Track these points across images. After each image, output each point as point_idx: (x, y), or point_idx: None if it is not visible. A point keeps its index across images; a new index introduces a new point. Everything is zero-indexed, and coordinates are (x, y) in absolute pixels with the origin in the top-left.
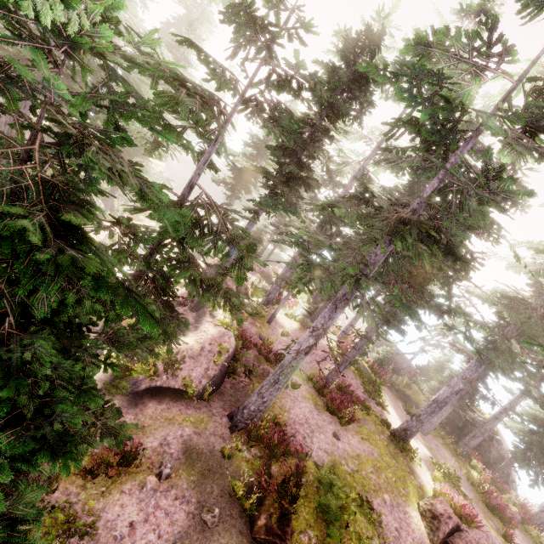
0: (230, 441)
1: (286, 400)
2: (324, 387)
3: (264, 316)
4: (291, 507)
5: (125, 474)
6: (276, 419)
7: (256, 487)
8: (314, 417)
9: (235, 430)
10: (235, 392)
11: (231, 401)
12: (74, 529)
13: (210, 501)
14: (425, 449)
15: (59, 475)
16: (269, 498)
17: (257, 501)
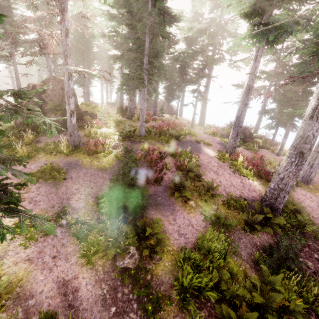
0: None
1: None
2: None
3: None
4: None
5: None
6: None
7: None
8: None
9: None
10: None
11: None
12: None
13: None
14: None
15: None
16: None
17: None
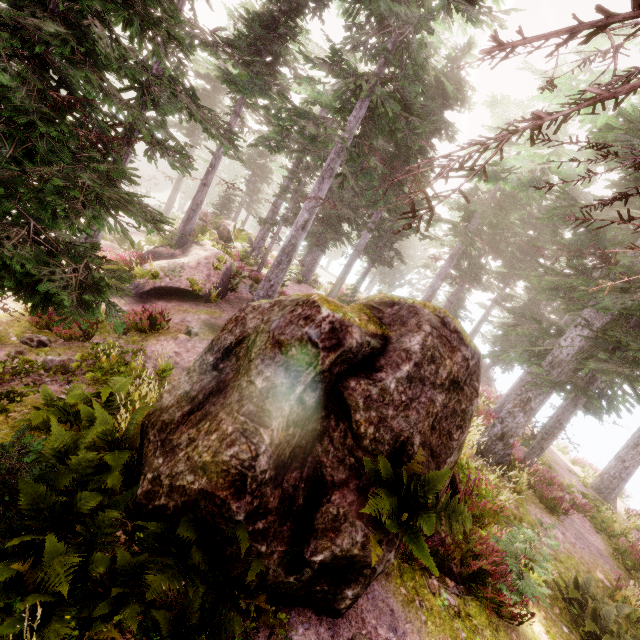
0: None
1: None
2: None
3: (253, 265)
4: None
5: (156, 333)
6: None
7: None
8: None
9: None
10: (240, 301)
11: (239, 305)
12: (126, 351)
13: None
14: None
15: (92, 333)
16: None
17: None
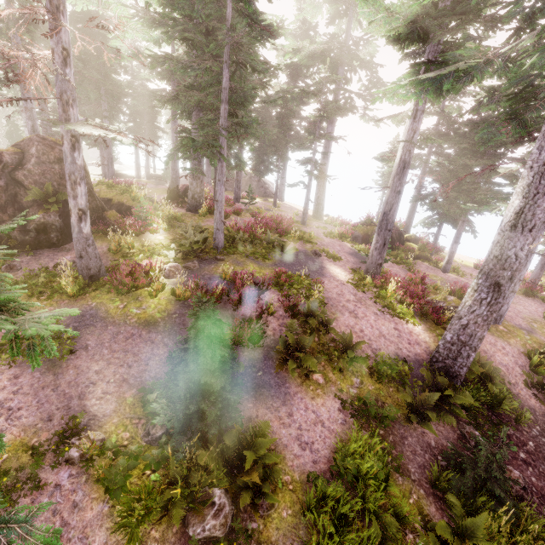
0: None
1: None
2: None
3: None
4: None
5: None
6: None
7: None
8: None
9: None
10: None
11: None
12: None
13: None
14: None
15: None
16: None
17: None
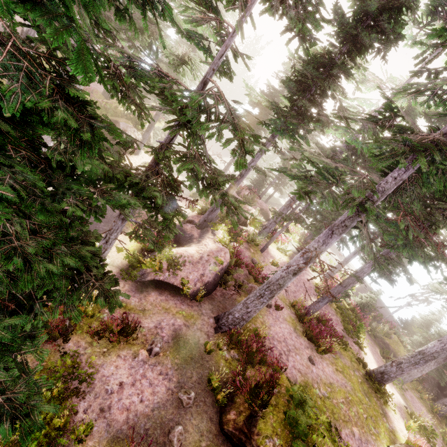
0: (213, 338)
1: (268, 318)
2: (305, 315)
3: (258, 245)
4: (260, 411)
5: (123, 343)
6: (257, 331)
7: (230, 384)
8: (292, 339)
9: (219, 331)
10: (223, 300)
11: (219, 307)
12: (77, 374)
13: (188, 384)
14: (399, 397)
15: (75, 330)
16: (240, 397)
17: (230, 396)
